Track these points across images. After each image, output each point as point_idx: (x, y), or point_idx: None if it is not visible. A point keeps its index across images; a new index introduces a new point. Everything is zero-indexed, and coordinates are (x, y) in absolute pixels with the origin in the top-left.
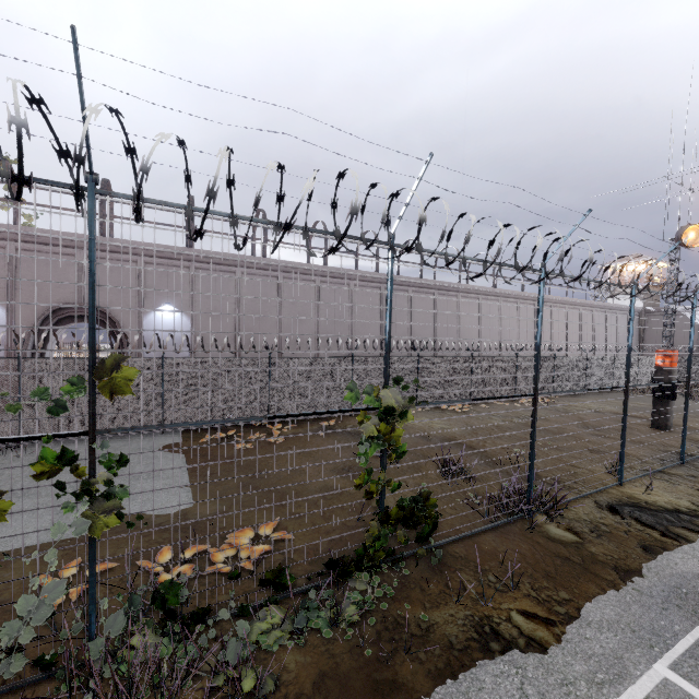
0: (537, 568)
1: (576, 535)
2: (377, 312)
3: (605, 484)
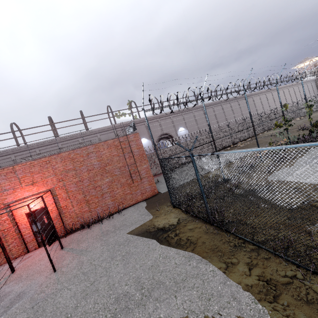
0: None
1: None
2: (231, 111)
3: None
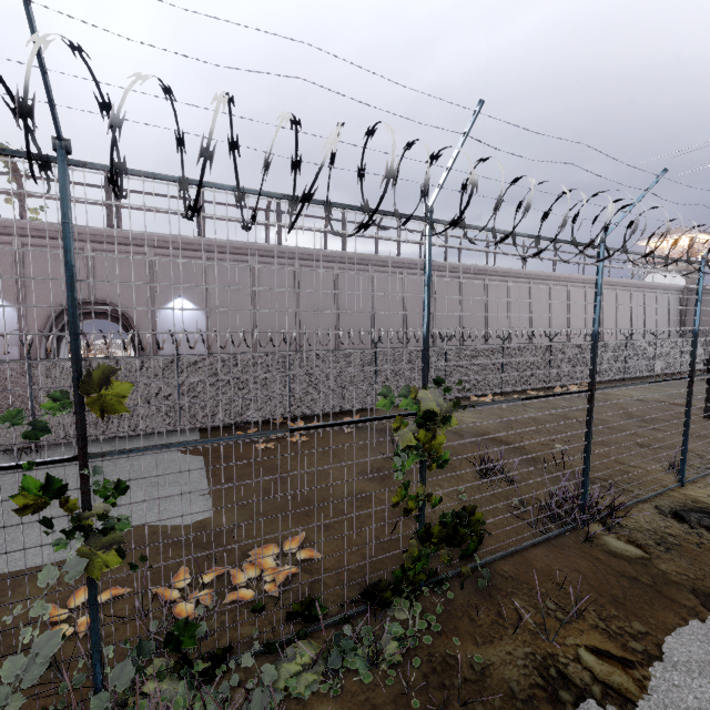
0: (602, 591)
1: (640, 549)
2: (399, 300)
3: (664, 485)
